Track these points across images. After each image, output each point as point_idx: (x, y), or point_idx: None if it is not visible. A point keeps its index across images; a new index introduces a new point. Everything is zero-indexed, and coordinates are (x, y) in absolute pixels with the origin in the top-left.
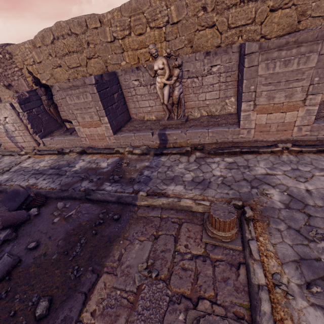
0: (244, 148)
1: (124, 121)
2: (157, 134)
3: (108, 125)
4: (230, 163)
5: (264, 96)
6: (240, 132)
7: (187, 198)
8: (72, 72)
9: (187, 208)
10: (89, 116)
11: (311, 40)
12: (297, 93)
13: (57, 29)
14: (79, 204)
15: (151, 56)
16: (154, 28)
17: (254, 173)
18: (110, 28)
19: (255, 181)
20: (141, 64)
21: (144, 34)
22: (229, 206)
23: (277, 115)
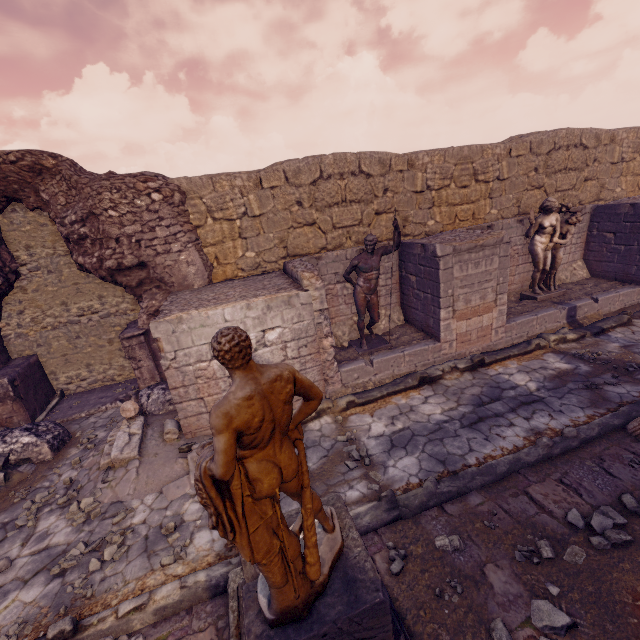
0: None
1: None
2: (566, 310)
3: (504, 308)
4: None
5: None
6: None
7: None
8: (339, 235)
9: None
10: (478, 296)
11: None
12: None
13: (336, 163)
14: None
15: (471, 215)
16: (481, 181)
17: None
18: (424, 174)
19: None
20: (458, 224)
21: (469, 187)
22: None
23: None
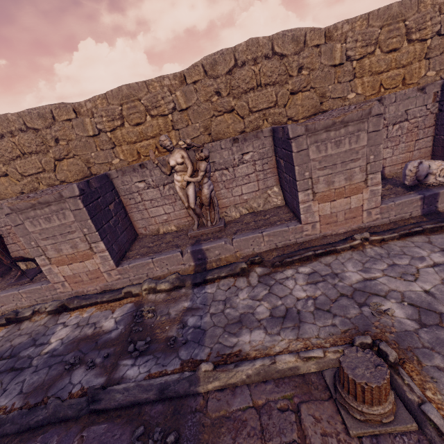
0: (316, 248)
1: (128, 241)
2: (189, 253)
3: (106, 254)
4: (309, 274)
5: (322, 182)
6: (303, 229)
7: (281, 352)
8: (29, 181)
9: (290, 373)
10: (70, 246)
11: (356, 119)
12: (356, 174)
13: (1, 124)
14: (79, 431)
15: (156, 149)
16: (157, 116)
17: (349, 282)
18: (92, 118)
19: (358, 295)
20: (143, 159)
21: (144, 123)
22: (367, 353)
23: (341, 201)
